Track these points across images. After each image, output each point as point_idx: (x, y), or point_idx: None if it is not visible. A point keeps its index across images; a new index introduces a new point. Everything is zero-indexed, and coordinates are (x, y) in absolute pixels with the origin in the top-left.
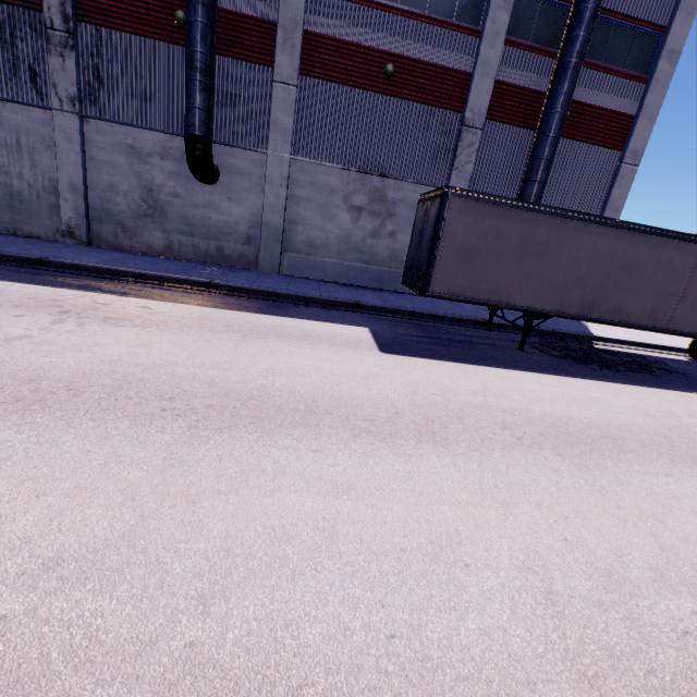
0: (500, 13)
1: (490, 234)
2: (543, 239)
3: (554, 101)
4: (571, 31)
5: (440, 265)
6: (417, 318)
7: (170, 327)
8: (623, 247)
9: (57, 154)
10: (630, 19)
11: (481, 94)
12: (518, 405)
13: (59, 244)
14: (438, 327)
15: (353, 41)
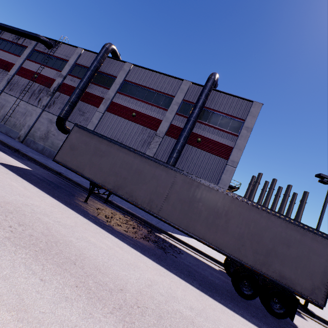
0: (175, 106)
1: (84, 142)
2: (104, 149)
3: (183, 130)
4: (191, 110)
5: (63, 149)
6: (77, 186)
7: None
8: (137, 162)
9: (31, 117)
10: (228, 115)
11: (164, 126)
12: None
13: (11, 138)
14: (77, 189)
15: (125, 106)
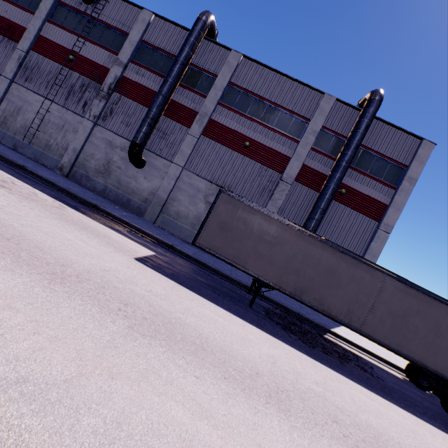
0: (310, 136)
1: (241, 220)
2: (274, 234)
3: (330, 180)
4: (343, 150)
5: (207, 228)
6: (204, 267)
7: (26, 199)
8: (327, 257)
9: (76, 134)
10: (385, 156)
11: (294, 168)
12: (169, 308)
13: (51, 170)
14: (211, 276)
15: (232, 128)
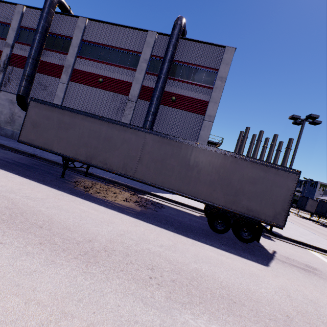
0: (143, 64)
1: (45, 117)
2: (68, 121)
3: (154, 90)
4: (160, 66)
5: (25, 128)
6: (54, 164)
7: None
8: (105, 129)
9: None
10: (200, 66)
11: (136, 89)
12: None
13: None
14: (54, 167)
15: (90, 72)
